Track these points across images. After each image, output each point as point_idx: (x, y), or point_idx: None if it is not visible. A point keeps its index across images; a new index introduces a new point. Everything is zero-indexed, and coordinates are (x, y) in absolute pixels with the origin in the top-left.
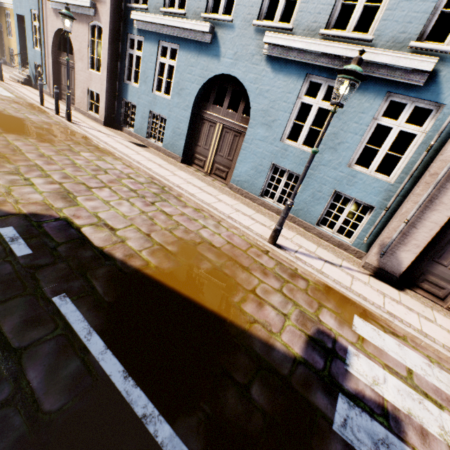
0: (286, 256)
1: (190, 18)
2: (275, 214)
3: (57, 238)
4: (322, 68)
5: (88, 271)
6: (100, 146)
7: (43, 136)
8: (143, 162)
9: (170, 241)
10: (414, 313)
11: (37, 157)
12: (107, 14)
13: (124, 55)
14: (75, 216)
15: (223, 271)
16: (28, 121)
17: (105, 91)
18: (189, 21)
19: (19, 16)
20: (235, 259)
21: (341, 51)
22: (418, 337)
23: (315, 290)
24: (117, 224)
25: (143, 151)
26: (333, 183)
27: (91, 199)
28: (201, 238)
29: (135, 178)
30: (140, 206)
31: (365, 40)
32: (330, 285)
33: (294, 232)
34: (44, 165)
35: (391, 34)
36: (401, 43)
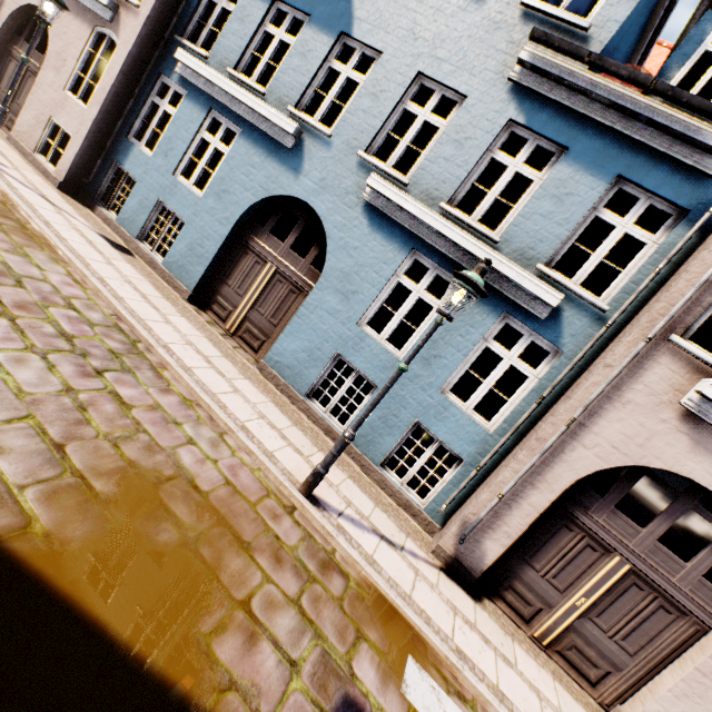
0: (323, 524)
1: (270, 103)
2: (323, 433)
3: None
4: (434, 249)
5: None
6: (32, 225)
7: None
8: (113, 281)
9: (106, 468)
10: (491, 650)
11: None
12: (135, 31)
13: (142, 99)
14: None
15: (199, 550)
16: None
17: (85, 137)
18: (267, 106)
19: None
20: (230, 521)
21: (461, 240)
22: (492, 703)
23: (356, 598)
24: None
25: (122, 260)
26: (417, 409)
27: None
28: (177, 466)
29: (82, 309)
30: (68, 374)
31: (491, 239)
32: (382, 590)
33: (346, 472)
34: None
35: (520, 245)
36: (528, 260)
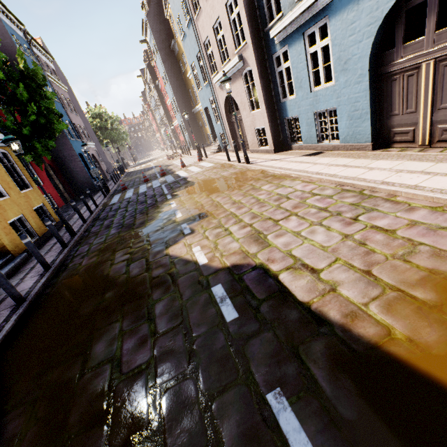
0: None
1: None
2: None
3: (257, 292)
4: None
5: (299, 345)
6: (276, 173)
7: (233, 185)
8: (323, 170)
9: (412, 279)
10: None
11: (231, 205)
12: (252, 54)
13: (274, 78)
14: (269, 260)
15: None
16: (222, 178)
17: (268, 122)
18: None
19: (205, 109)
20: None
21: None
22: None
23: None
24: (317, 262)
25: (319, 159)
26: None
27: (280, 234)
28: None
29: (319, 193)
30: (338, 228)
31: None
32: None
33: None
34: (236, 211)
35: None
36: None
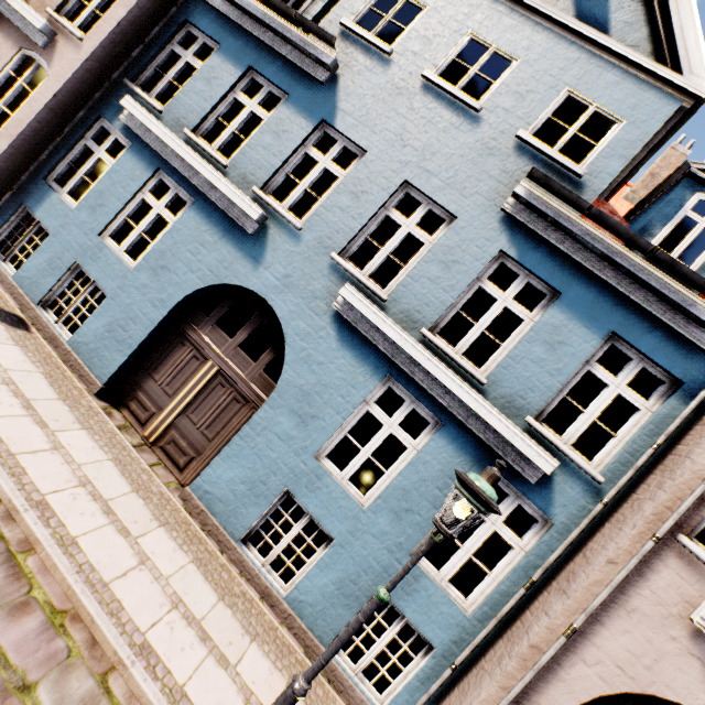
0: None
1: (232, 177)
2: (259, 597)
3: None
4: (412, 380)
5: None
6: None
7: None
8: None
9: None
10: None
11: None
12: (73, 65)
13: (72, 140)
14: None
15: None
16: None
17: None
18: (229, 183)
19: None
20: None
21: (445, 378)
22: None
23: None
24: None
25: (6, 342)
26: (381, 575)
27: None
28: None
29: None
30: None
31: (478, 379)
32: None
33: (286, 672)
34: None
35: (509, 391)
36: (517, 409)
